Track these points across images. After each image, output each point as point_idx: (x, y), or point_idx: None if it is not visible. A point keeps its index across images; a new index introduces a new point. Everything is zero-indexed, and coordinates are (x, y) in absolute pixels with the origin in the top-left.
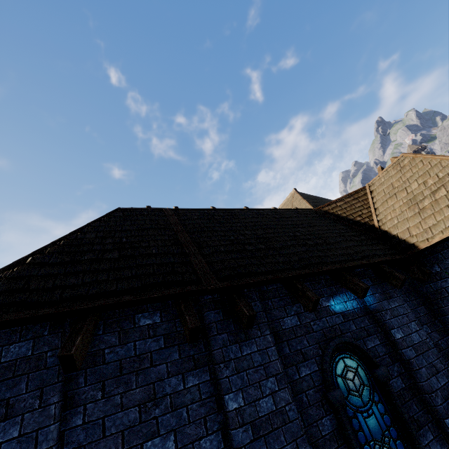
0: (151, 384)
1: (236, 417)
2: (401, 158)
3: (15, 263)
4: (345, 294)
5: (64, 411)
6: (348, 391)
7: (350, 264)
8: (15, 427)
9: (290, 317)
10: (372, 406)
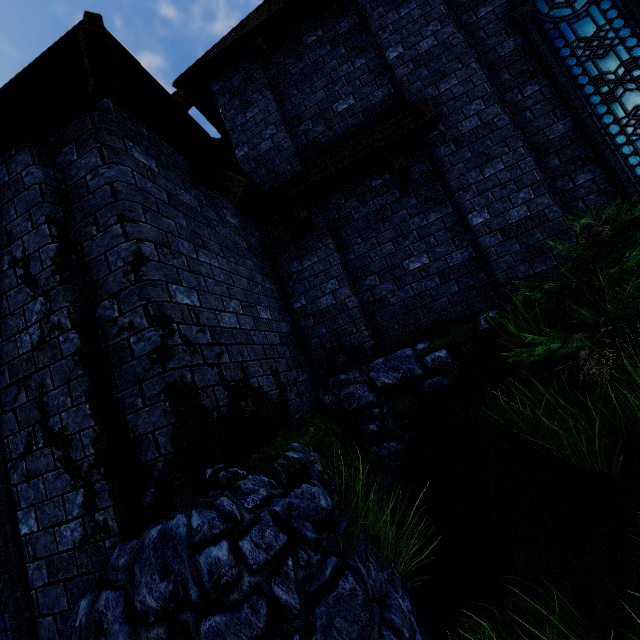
0: (328, 75)
1: (397, 61)
2: None
3: (213, 48)
4: None
5: (279, 106)
6: (550, 7)
7: None
8: (256, 109)
9: None
10: (590, 8)
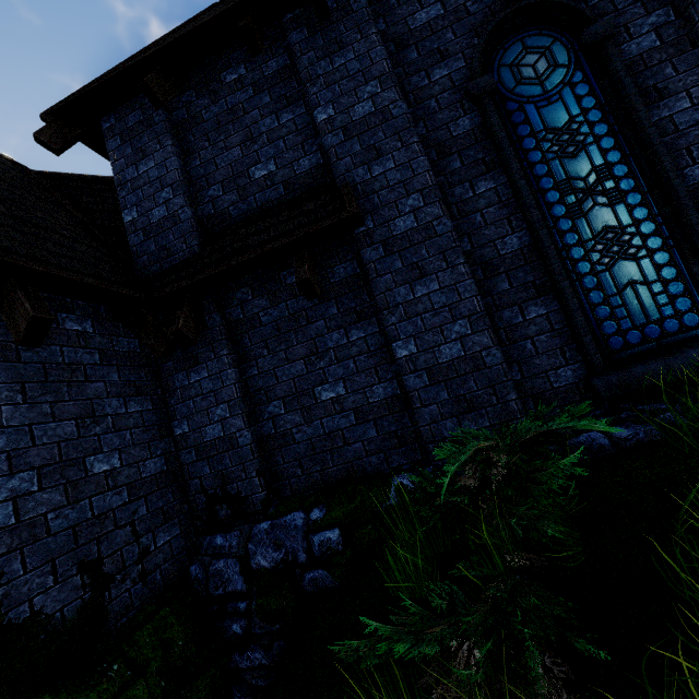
0: (247, 128)
1: (325, 126)
2: None
3: (115, 69)
4: None
5: (185, 159)
6: (518, 81)
7: None
8: (151, 162)
9: (426, 9)
10: (563, 91)
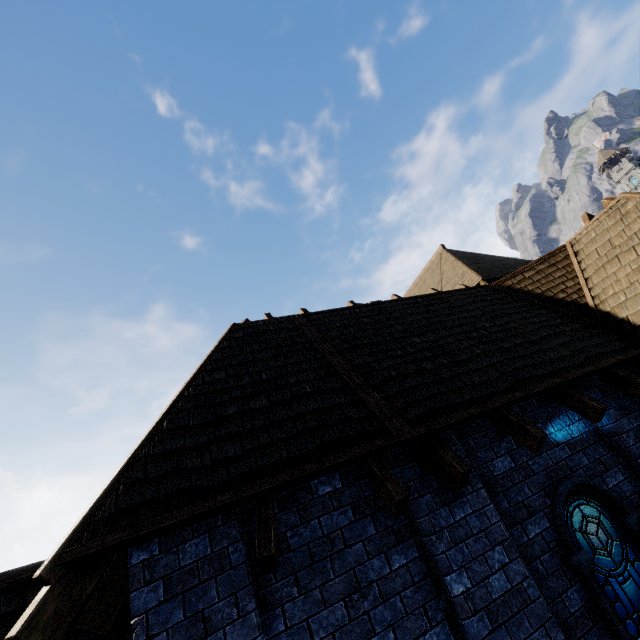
0: (350, 570)
1: (466, 603)
2: (621, 200)
3: (151, 432)
4: (566, 414)
5: (260, 616)
6: (593, 550)
7: (572, 374)
8: None
9: (500, 458)
10: (628, 567)
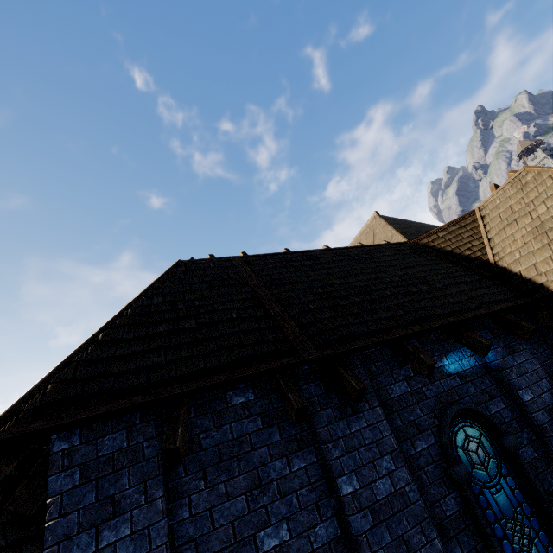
0: (254, 469)
1: (353, 501)
2: (522, 172)
3: (87, 342)
4: (460, 350)
5: (168, 504)
6: (471, 464)
7: (466, 315)
8: (125, 525)
9: (398, 383)
10: (501, 480)
